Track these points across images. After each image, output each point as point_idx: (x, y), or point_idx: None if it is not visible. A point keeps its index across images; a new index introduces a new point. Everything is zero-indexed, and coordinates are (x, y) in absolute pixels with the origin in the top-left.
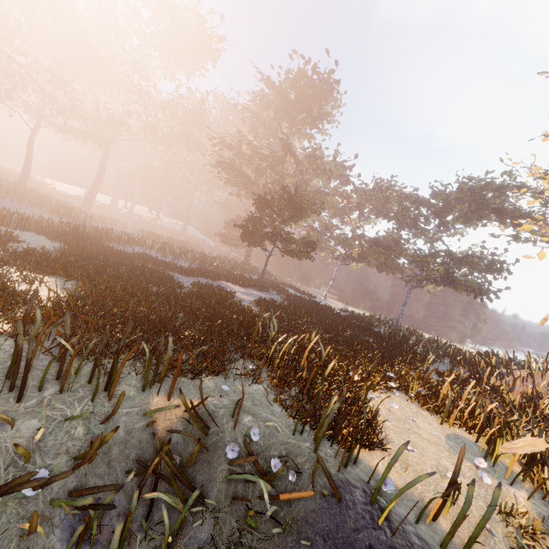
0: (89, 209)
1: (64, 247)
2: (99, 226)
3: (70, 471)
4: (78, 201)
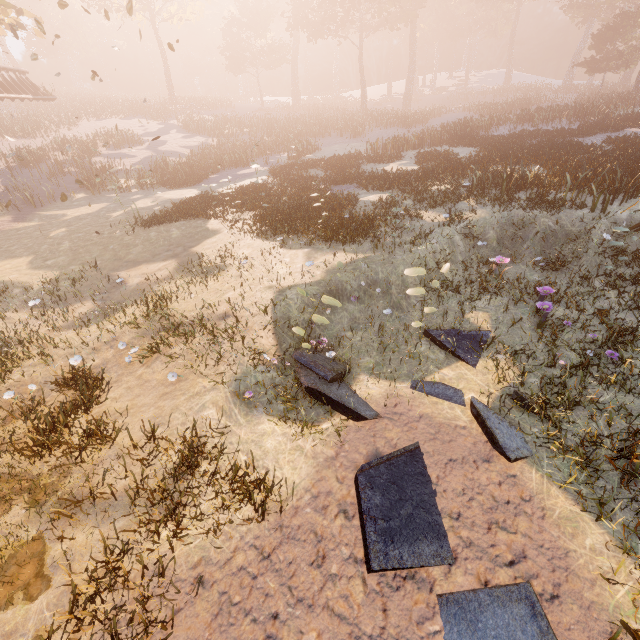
0: (409, 108)
1: (481, 147)
2: (437, 122)
3: None
4: (391, 103)
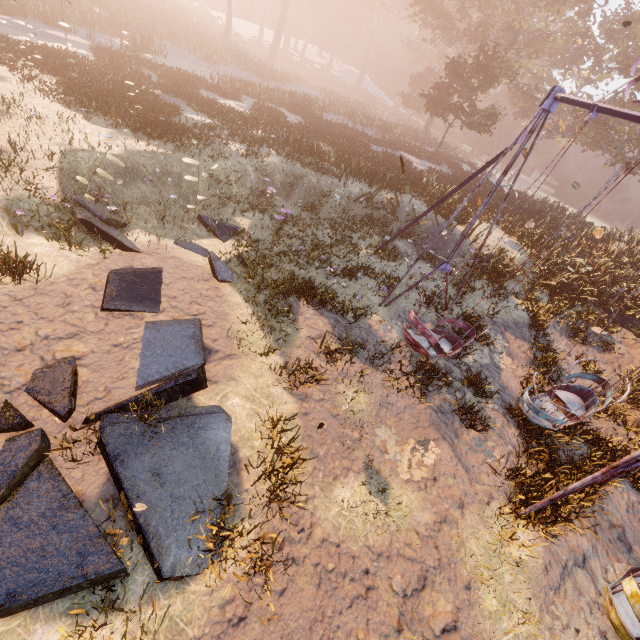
0: (274, 63)
1: (307, 121)
2: (292, 88)
3: (374, 195)
4: (258, 49)
